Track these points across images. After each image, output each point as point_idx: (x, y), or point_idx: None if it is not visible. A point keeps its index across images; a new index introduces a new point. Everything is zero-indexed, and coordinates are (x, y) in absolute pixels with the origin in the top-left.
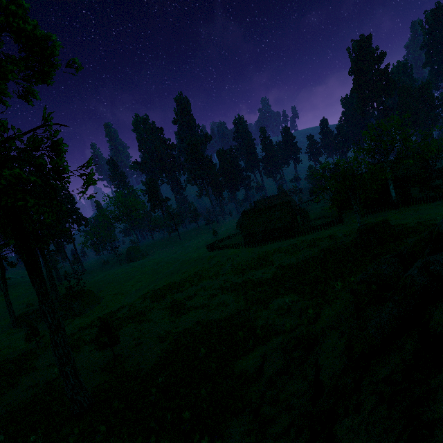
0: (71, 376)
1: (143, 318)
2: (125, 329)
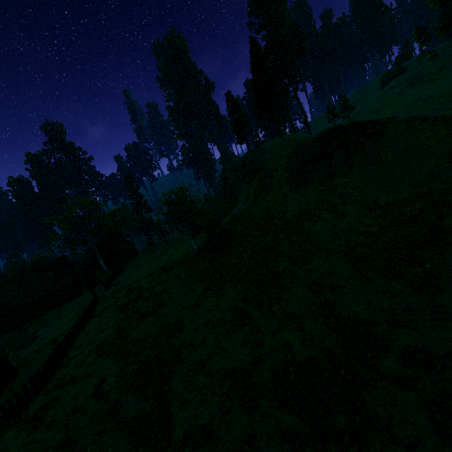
0: None
1: None
2: None
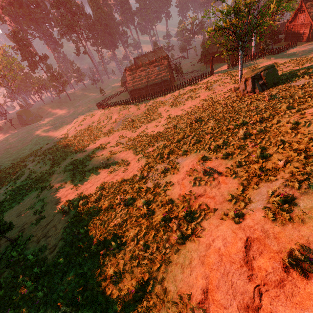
0: None
1: (44, 184)
2: (26, 199)
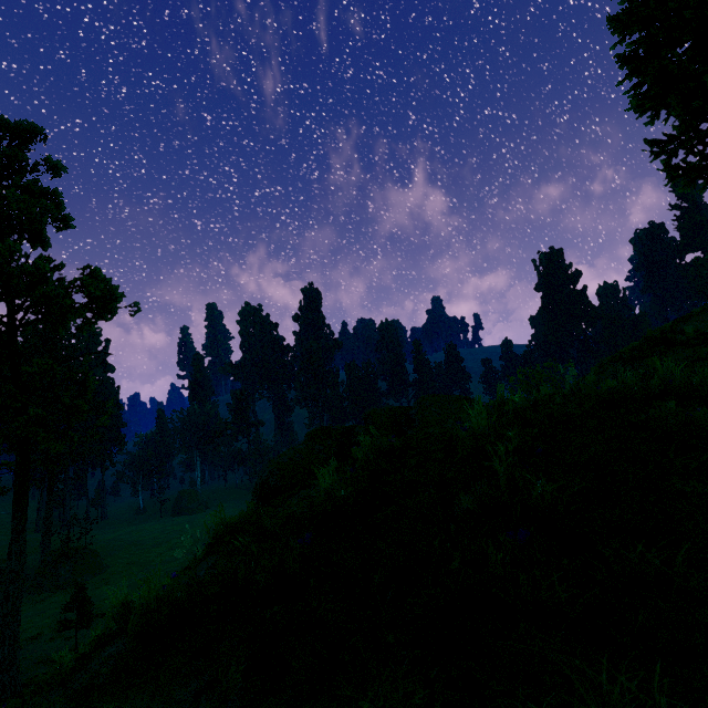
0: (8, 644)
1: None
2: None
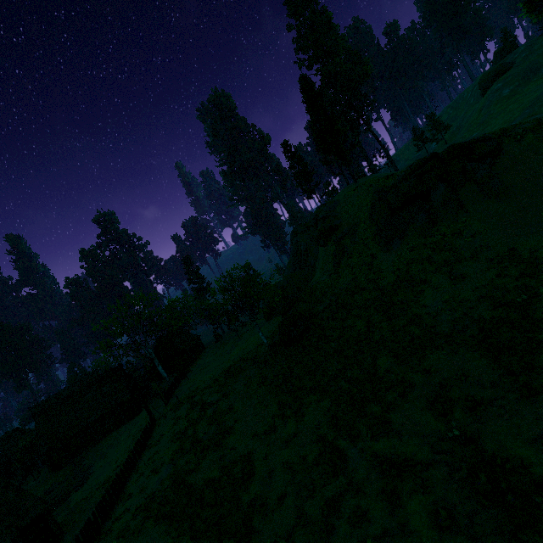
0: None
1: None
2: None
